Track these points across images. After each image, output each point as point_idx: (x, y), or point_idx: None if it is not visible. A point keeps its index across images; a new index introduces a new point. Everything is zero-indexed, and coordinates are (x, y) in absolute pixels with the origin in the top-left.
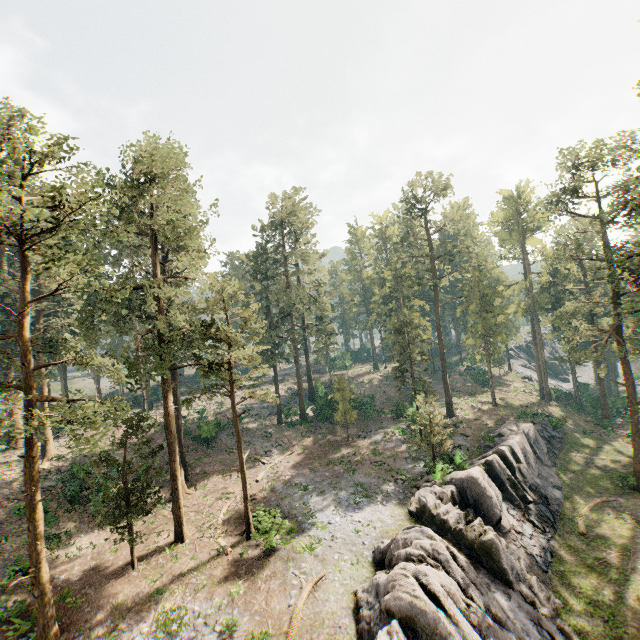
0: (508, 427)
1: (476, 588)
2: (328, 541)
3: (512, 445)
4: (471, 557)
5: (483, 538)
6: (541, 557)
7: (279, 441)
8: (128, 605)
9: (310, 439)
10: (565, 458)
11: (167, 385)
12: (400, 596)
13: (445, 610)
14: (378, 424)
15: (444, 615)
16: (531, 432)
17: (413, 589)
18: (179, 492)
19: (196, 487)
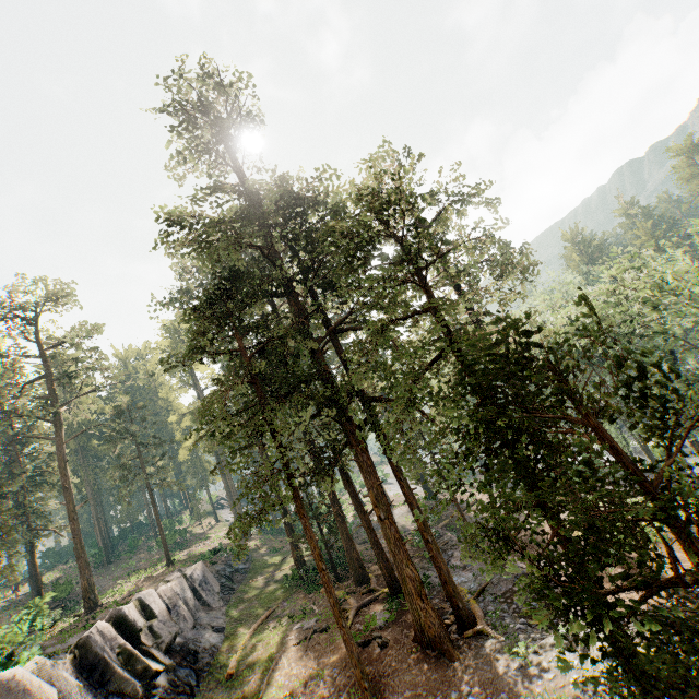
0: (166, 579)
1: None
2: None
3: (144, 595)
4: None
5: None
6: None
7: None
8: None
9: None
10: (244, 588)
11: None
12: None
13: None
14: None
15: None
16: (198, 572)
17: None
18: None
19: None
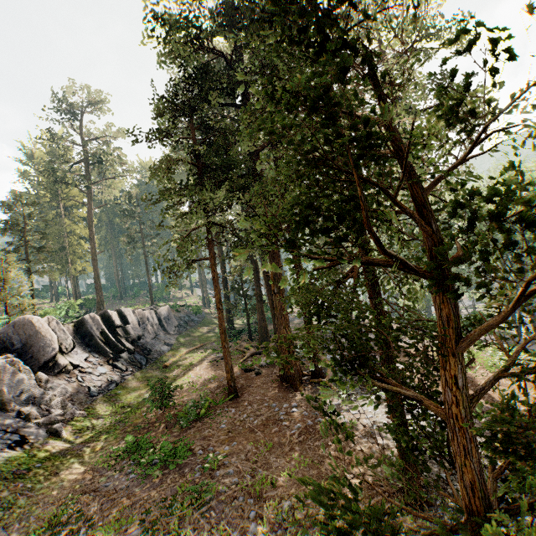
0: (144, 309)
1: None
2: None
3: (124, 309)
4: None
5: None
6: (100, 387)
7: None
8: None
9: None
10: (193, 330)
11: None
12: None
13: None
14: None
15: None
16: (165, 311)
17: None
18: None
19: None
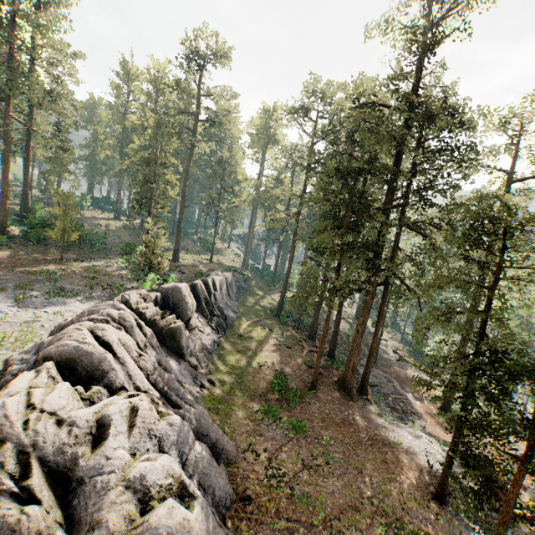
0: (216, 272)
1: (153, 349)
2: None
3: (215, 278)
4: (158, 340)
5: (172, 326)
6: (211, 346)
7: None
8: None
9: (7, 253)
10: (245, 298)
11: None
12: (65, 344)
13: (115, 354)
14: (103, 256)
15: (112, 358)
16: (230, 278)
17: (84, 338)
18: None
19: None
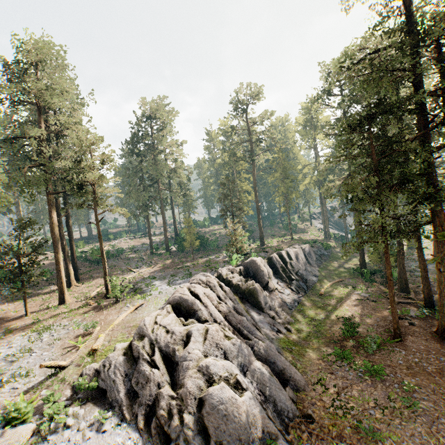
0: (293, 246)
1: (231, 301)
2: (156, 294)
3: (288, 250)
4: (243, 298)
5: (250, 287)
6: (291, 303)
7: (148, 262)
8: (17, 328)
9: (169, 261)
10: (327, 264)
11: (51, 204)
12: (175, 295)
13: (201, 301)
14: (217, 252)
15: (200, 303)
16: (307, 248)
17: (184, 292)
18: (61, 273)
19: (83, 283)
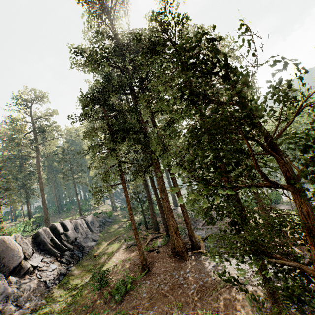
0: (76, 219)
1: None
2: None
3: (64, 221)
4: None
5: None
6: (53, 279)
7: None
8: None
9: None
10: (109, 228)
11: None
12: None
13: None
14: None
15: None
16: (90, 218)
17: None
18: None
19: None
